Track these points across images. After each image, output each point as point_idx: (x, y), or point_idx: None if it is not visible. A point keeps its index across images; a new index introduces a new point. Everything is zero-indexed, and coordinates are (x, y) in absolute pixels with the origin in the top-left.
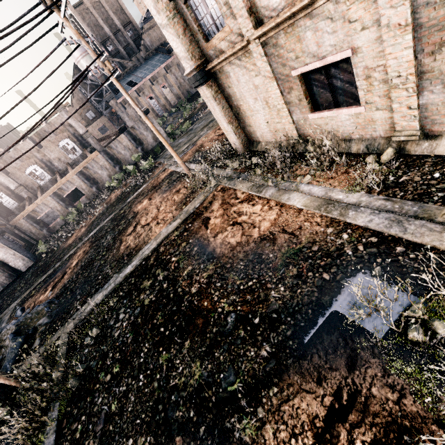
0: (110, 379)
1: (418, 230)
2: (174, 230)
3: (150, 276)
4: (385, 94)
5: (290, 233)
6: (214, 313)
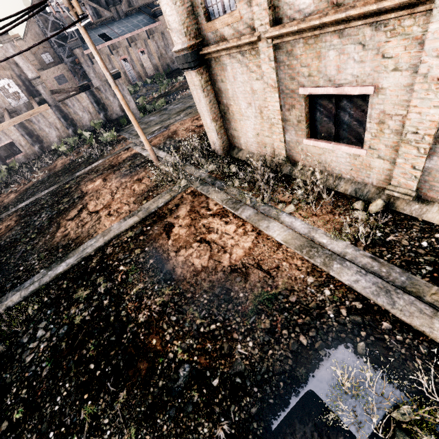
0: (5, 430)
1: (408, 308)
2: (128, 229)
3: (88, 284)
4: (393, 145)
5: (265, 271)
6: (163, 358)
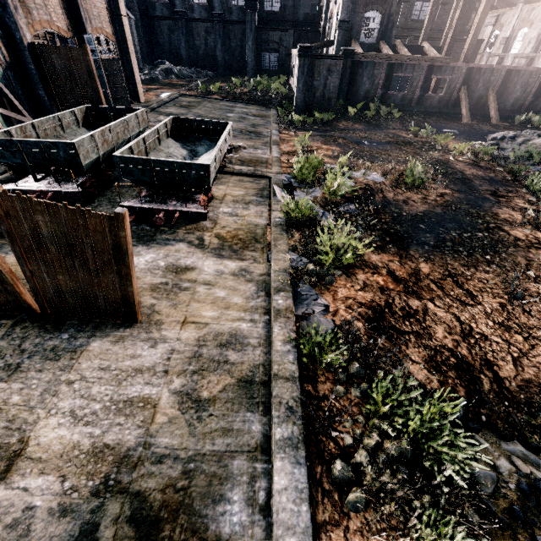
0: None
1: None
2: None
3: None
4: None
5: None
6: None
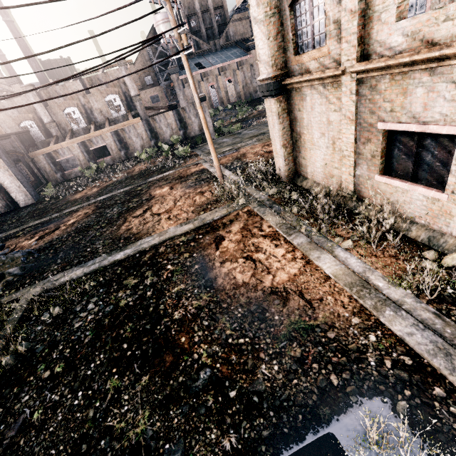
0: (47, 378)
1: None
2: (182, 234)
3: (138, 274)
4: None
5: (307, 300)
6: (188, 356)
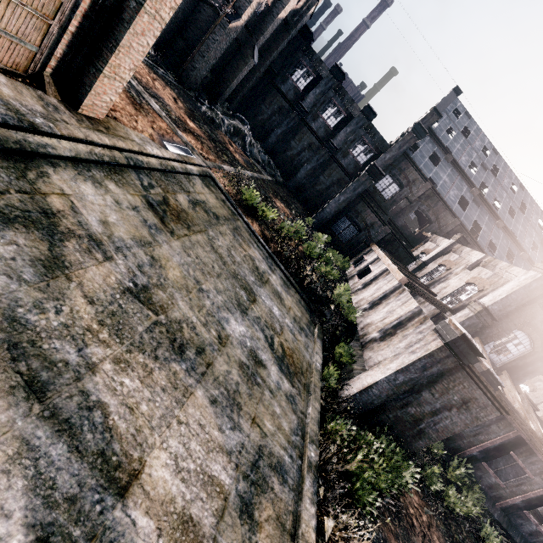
0: None
1: None
2: None
3: None
4: None
5: None
6: None
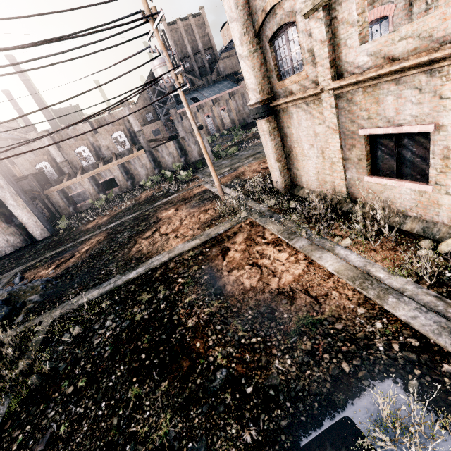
0: (71, 393)
1: None
2: (190, 249)
3: (151, 290)
4: None
5: (313, 297)
6: (204, 360)
